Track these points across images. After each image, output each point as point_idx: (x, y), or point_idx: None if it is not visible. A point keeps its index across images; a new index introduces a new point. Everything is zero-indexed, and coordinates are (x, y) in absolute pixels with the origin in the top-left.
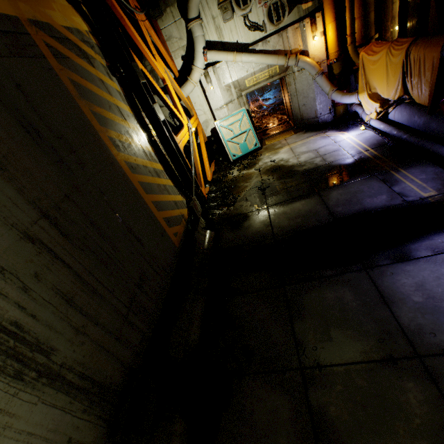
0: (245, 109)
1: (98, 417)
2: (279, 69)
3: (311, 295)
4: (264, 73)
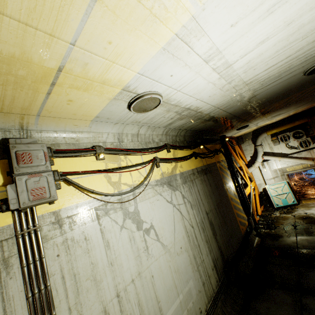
0: (285, 181)
1: (222, 260)
2: (309, 165)
3: (313, 273)
4: (299, 166)
